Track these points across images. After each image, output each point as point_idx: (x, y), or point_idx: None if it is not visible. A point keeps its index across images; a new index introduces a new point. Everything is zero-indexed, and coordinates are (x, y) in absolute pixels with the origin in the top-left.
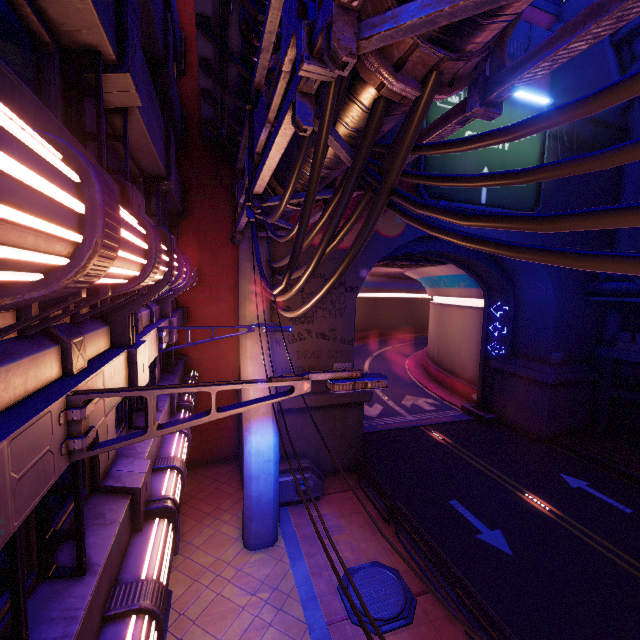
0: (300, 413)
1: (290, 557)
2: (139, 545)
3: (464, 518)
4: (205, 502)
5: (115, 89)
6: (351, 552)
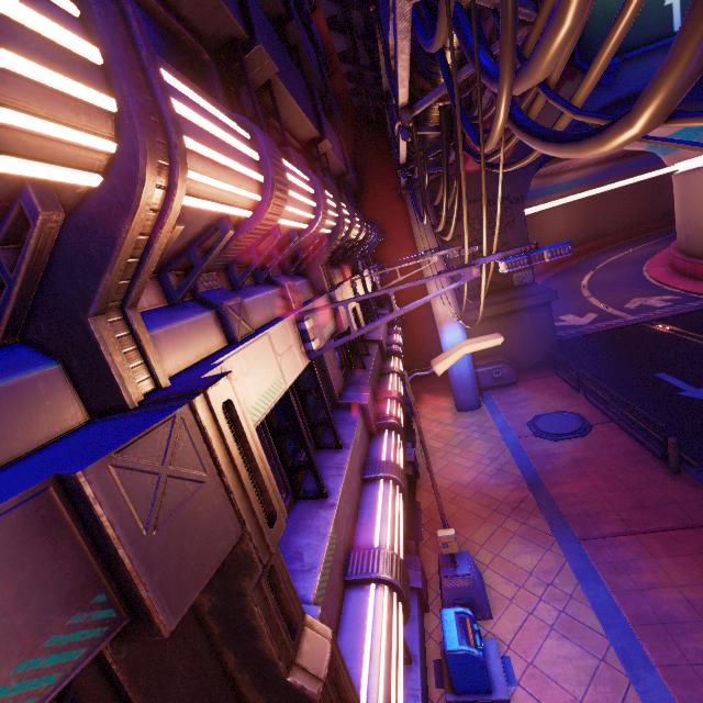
0: (488, 322)
1: (491, 413)
2: (387, 363)
3: (668, 384)
4: (427, 394)
5: (321, 148)
6: (541, 408)
